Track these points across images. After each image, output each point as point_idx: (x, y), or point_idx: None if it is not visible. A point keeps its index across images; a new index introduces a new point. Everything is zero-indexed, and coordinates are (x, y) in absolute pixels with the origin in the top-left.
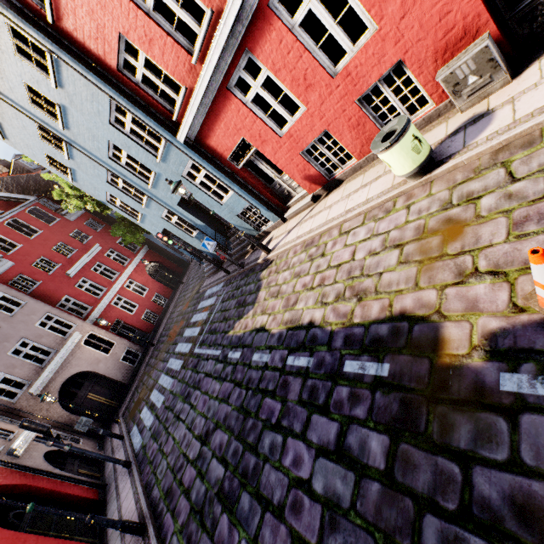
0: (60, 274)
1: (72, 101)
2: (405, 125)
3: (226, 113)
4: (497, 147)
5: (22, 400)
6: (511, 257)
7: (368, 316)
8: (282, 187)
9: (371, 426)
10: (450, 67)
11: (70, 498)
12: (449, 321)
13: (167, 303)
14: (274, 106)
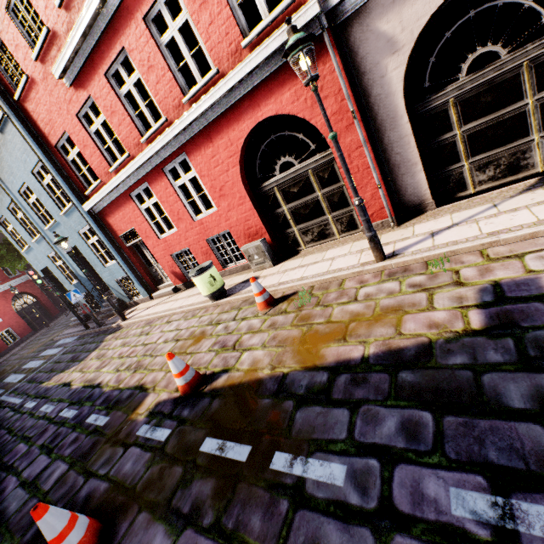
0: None
1: (6, 144)
2: (206, 267)
3: (126, 208)
4: (245, 299)
5: None
6: (199, 360)
7: (128, 384)
8: (158, 272)
9: (67, 460)
10: (246, 246)
11: None
12: (153, 393)
13: (17, 342)
14: (159, 219)
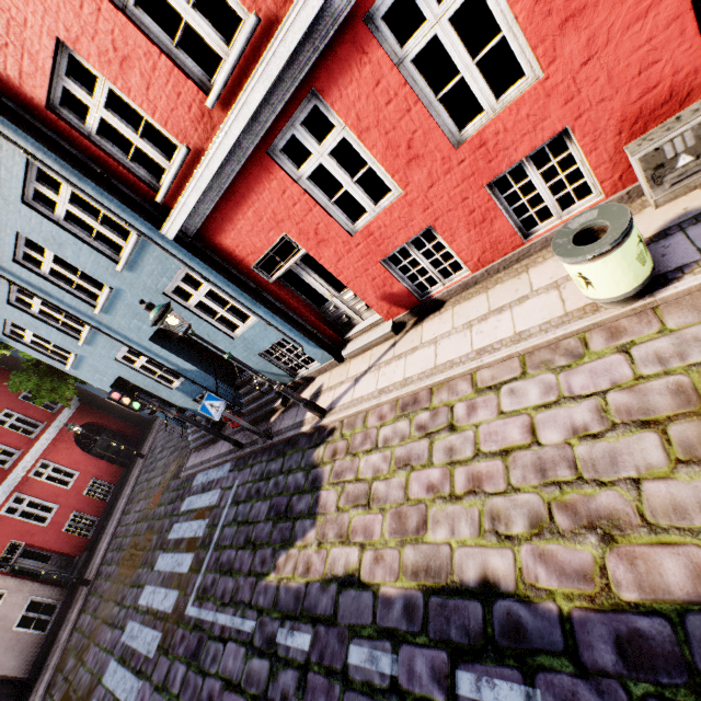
0: None
1: None
2: (631, 218)
3: (260, 194)
4: None
5: None
6: None
7: (661, 588)
8: (339, 310)
9: None
10: (657, 140)
11: None
12: None
13: (114, 492)
14: (348, 187)
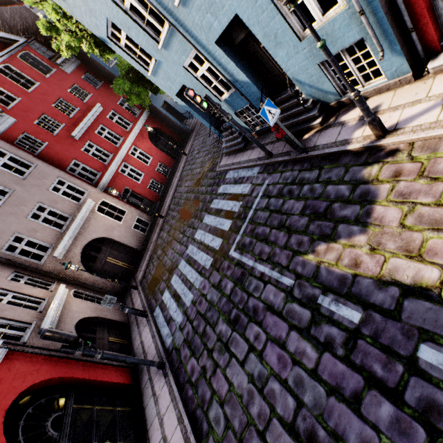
0: (65, 136)
1: None
2: None
3: None
4: None
5: (48, 263)
6: None
7: None
8: None
9: None
10: None
11: (106, 384)
12: None
13: (170, 173)
14: None
